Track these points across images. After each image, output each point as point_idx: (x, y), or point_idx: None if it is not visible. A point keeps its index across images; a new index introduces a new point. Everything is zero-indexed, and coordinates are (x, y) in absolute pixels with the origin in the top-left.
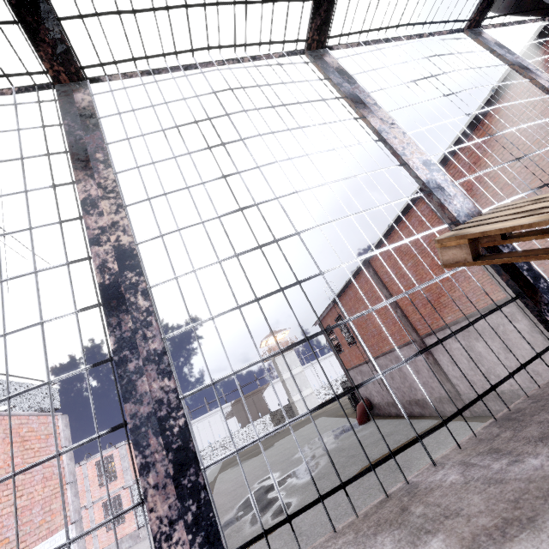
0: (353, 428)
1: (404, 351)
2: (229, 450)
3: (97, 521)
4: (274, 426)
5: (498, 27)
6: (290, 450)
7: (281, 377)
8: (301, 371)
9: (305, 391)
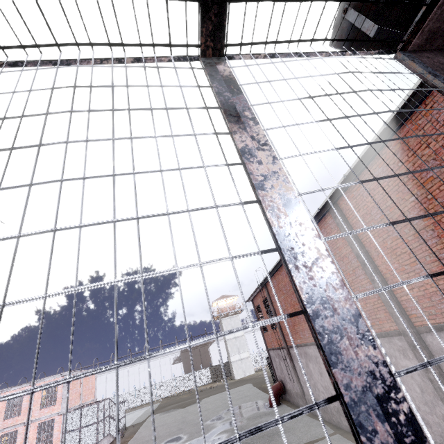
0: (264, 408)
1: (311, 349)
2: (169, 393)
3: (30, 440)
4: (211, 379)
5: (263, 57)
6: (208, 413)
7: (224, 337)
8: (242, 335)
9: (243, 354)
